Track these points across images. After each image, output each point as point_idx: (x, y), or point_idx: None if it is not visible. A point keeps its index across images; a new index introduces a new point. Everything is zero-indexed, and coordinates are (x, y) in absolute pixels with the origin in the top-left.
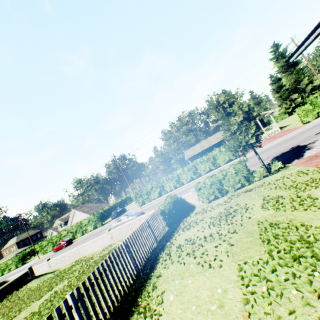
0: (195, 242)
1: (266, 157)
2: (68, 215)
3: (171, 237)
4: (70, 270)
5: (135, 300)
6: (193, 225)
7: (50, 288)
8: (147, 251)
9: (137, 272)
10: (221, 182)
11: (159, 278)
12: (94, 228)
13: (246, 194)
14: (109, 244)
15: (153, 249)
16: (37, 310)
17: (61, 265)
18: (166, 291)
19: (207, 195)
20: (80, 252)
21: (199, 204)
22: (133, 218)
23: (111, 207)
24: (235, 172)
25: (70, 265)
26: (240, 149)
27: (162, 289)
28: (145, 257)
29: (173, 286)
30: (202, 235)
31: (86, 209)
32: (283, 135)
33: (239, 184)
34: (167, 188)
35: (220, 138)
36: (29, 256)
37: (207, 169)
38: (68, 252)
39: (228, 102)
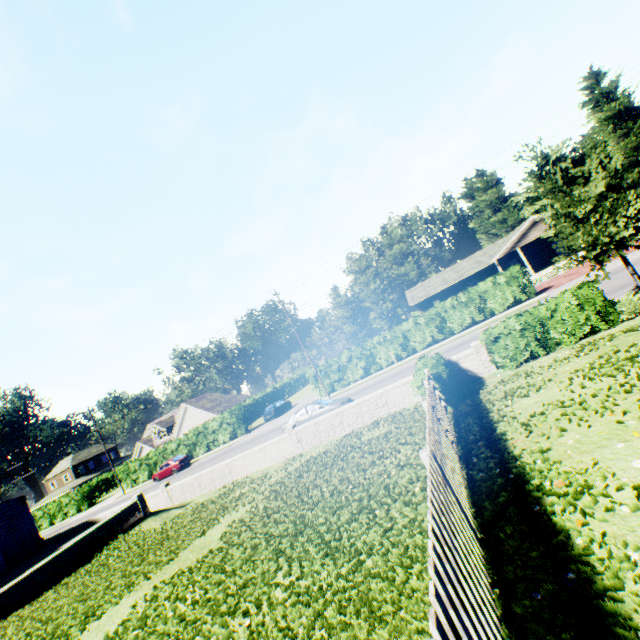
0: (583, 401)
1: (616, 286)
2: (171, 416)
3: (487, 412)
4: (228, 498)
5: (520, 485)
6: (532, 390)
7: (211, 521)
8: (451, 433)
9: (459, 459)
10: (544, 325)
11: (546, 453)
12: (230, 439)
13: (633, 333)
14: (295, 453)
15: (457, 432)
16: (224, 545)
17: (193, 495)
18: (601, 461)
19: (514, 352)
20: (232, 471)
21: (489, 373)
22: (333, 408)
23: (256, 401)
24: (576, 303)
25: (217, 493)
26: (594, 253)
27: (582, 462)
28: (453, 440)
29: (613, 454)
30: (588, 392)
31: (208, 403)
32: (632, 250)
33: (586, 327)
34: (381, 359)
35: (483, 263)
36: (97, 492)
37: (467, 321)
38: (208, 471)
39: (571, 157)
